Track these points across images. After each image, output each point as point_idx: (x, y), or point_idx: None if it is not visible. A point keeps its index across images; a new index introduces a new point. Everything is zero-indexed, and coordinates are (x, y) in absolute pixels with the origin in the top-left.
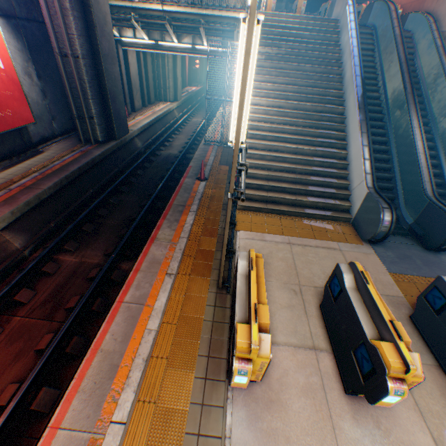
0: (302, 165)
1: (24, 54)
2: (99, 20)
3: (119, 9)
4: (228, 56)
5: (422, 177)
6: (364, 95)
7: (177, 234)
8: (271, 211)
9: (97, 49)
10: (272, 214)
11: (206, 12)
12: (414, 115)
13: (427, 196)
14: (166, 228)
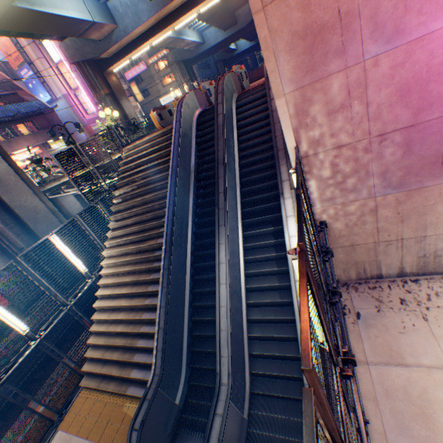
0: (135, 324)
1: (0, 258)
2: (29, 217)
3: (58, 186)
4: (111, 198)
5: (217, 350)
6: (171, 231)
7: (17, 437)
8: (105, 389)
9: (36, 234)
10: (105, 394)
11: (97, 165)
12: (224, 241)
13: (215, 388)
14: (17, 428)
